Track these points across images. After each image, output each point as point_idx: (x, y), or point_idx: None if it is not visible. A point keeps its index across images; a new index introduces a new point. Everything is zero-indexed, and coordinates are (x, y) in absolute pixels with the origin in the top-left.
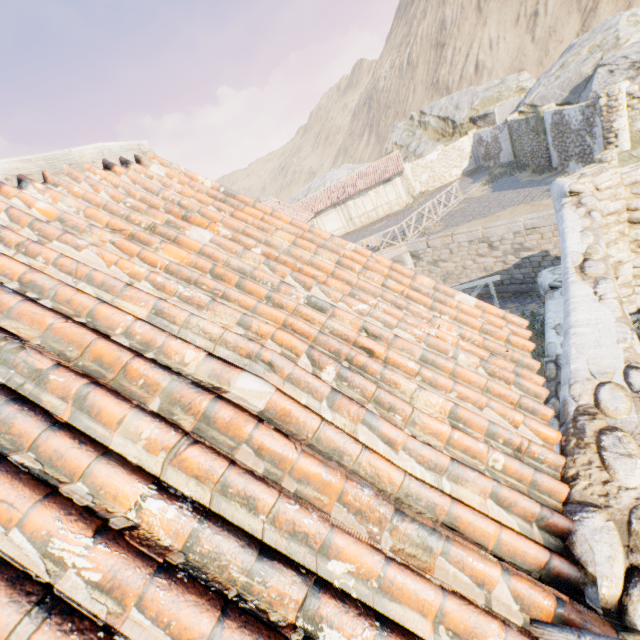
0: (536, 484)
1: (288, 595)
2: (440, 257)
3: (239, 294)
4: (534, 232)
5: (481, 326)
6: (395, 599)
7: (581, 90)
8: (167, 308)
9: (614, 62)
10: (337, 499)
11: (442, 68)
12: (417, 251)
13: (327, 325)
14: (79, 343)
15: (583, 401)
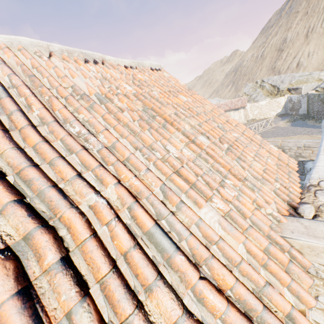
0: (289, 196)
1: (217, 179)
2: None
3: (198, 117)
4: (308, 149)
5: (278, 156)
6: (243, 193)
7: None
8: (179, 113)
9: None
10: (228, 170)
11: (279, 61)
12: None
13: (224, 135)
14: (160, 113)
15: (313, 183)
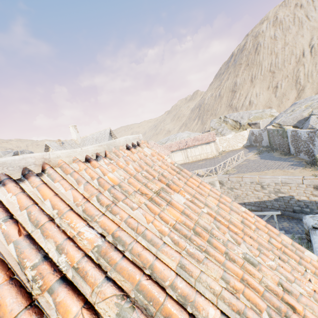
0: None
1: None
2: (234, 186)
3: (215, 251)
4: (286, 185)
5: None
6: None
7: (303, 122)
8: (187, 264)
9: None
10: None
11: (234, 100)
12: (222, 181)
13: (263, 280)
14: (156, 300)
15: None
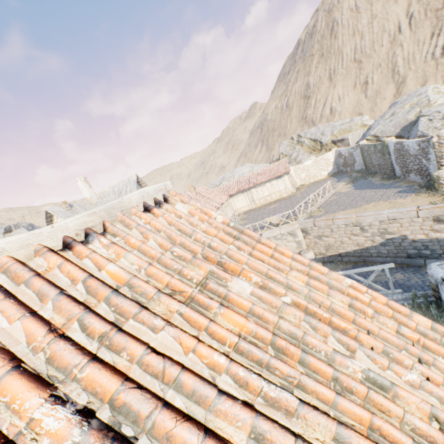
0: None
1: None
2: (323, 233)
3: (315, 384)
4: (395, 222)
5: None
6: None
7: (409, 129)
8: (268, 431)
9: (431, 114)
10: None
11: (309, 110)
12: (306, 228)
13: (406, 420)
14: None
15: None
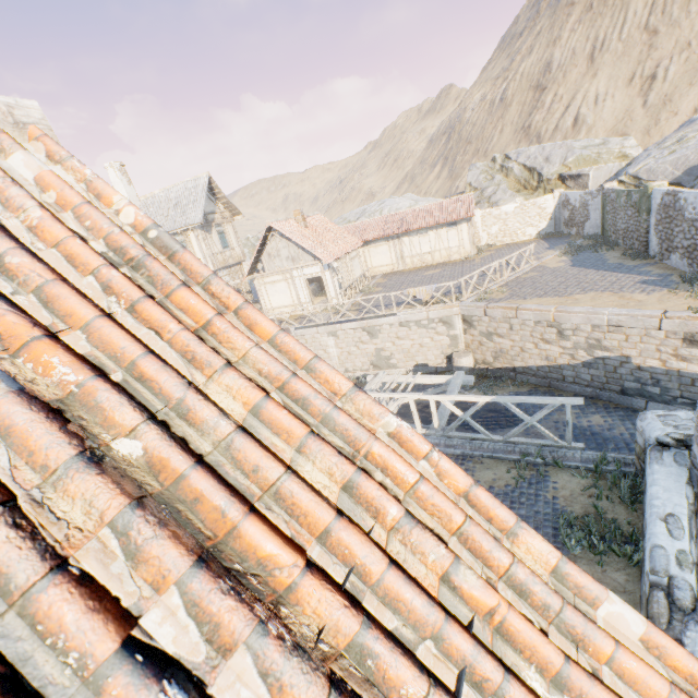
0: None
1: None
2: (496, 330)
3: None
4: (618, 331)
5: None
6: None
7: None
8: None
9: None
10: None
11: (537, 113)
12: (471, 316)
13: None
14: None
15: None
